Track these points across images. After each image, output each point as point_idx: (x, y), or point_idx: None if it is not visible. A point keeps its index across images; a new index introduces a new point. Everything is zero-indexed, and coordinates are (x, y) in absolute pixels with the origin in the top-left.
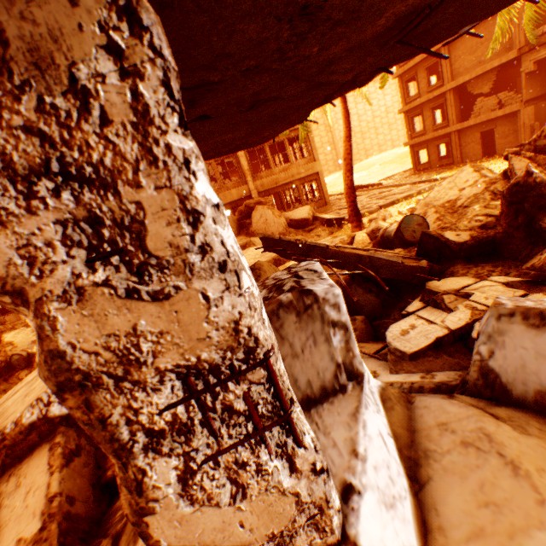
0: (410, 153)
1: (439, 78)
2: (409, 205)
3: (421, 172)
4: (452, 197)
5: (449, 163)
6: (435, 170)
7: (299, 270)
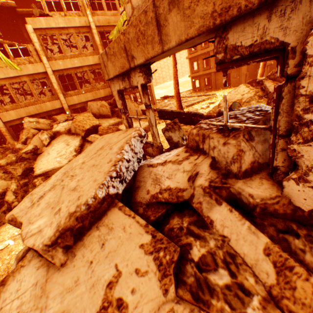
0: (191, 81)
1: (205, 43)
2: (202, 105)
3: (196, 92)
4: (239, 98)
5: (210, 88)
6: (203, 91)
7: (255, 107)
